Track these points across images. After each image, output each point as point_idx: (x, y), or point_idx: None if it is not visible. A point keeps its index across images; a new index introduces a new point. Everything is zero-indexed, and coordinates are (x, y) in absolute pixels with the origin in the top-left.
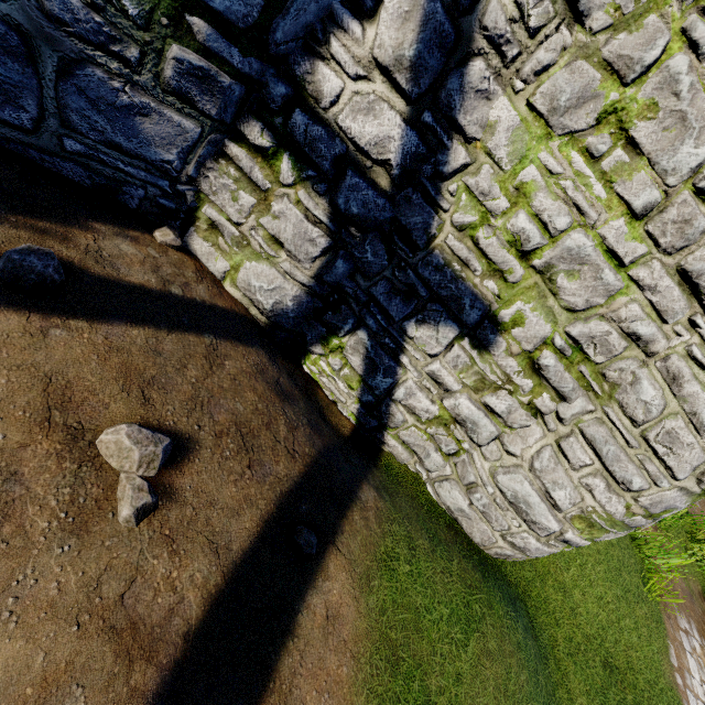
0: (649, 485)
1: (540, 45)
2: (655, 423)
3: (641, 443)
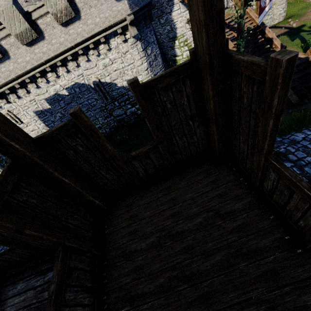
0: (283, 2)
1: (252, 3)
2: (278, 0)
3: (279, 1)
